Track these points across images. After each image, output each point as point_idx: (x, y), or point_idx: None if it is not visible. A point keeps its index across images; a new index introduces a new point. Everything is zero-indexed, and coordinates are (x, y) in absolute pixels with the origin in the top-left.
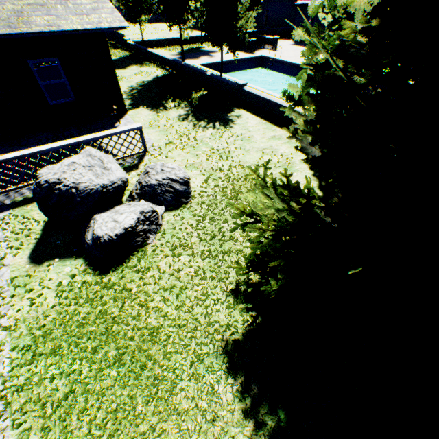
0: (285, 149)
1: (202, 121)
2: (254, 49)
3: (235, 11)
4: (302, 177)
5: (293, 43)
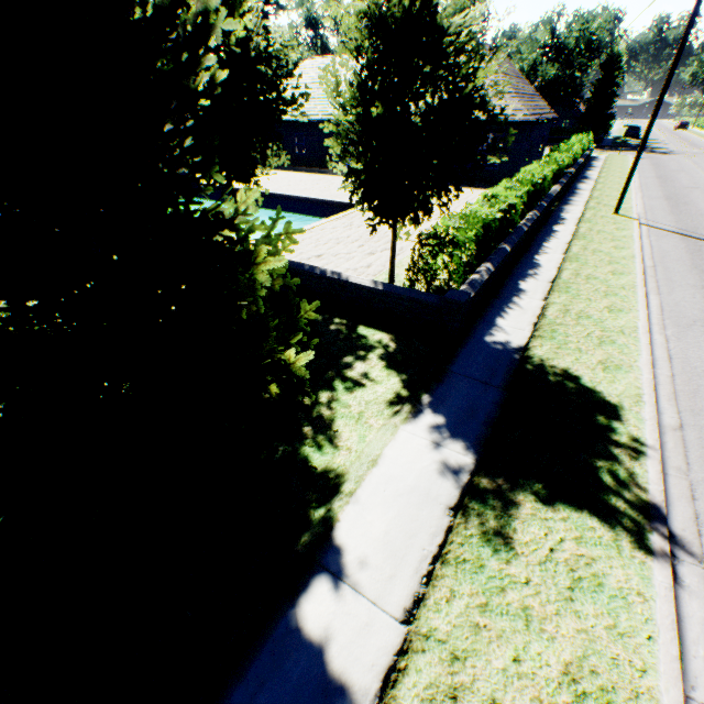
0: None
1: None
2: None
3: None
4: None
5: None
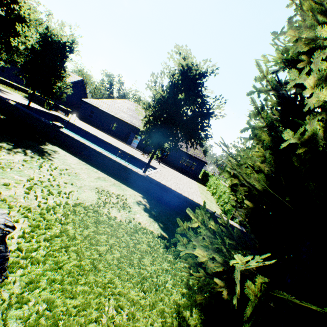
0: (116, 191)
1: (4, 141)
2: (51, 109)
3: (61, 74)
4: (144, 218)
5: (79, 119)
